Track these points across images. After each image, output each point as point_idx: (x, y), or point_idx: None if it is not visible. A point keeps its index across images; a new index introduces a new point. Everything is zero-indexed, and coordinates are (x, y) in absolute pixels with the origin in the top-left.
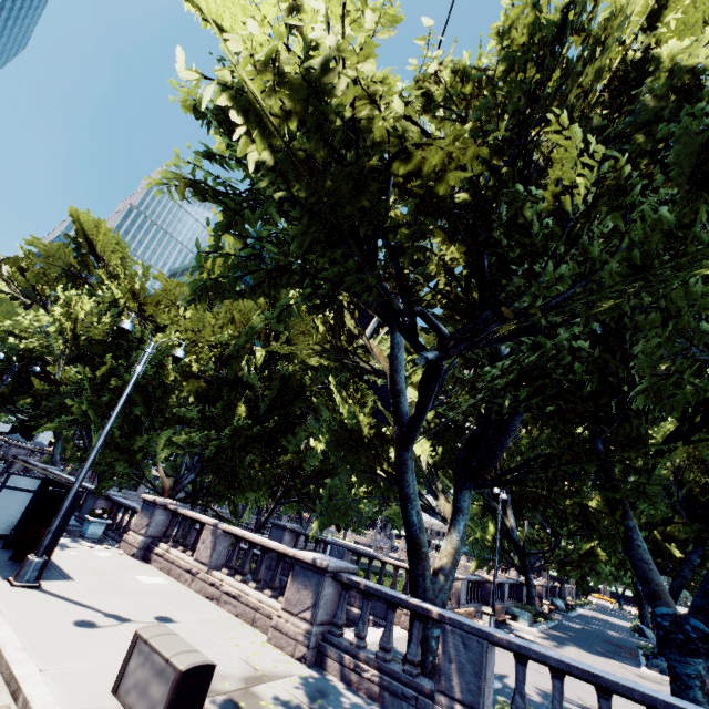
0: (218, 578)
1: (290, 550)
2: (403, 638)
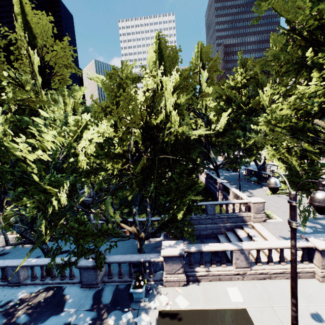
0: (261, 269)
1: (303, 244)
2: (269, 229)
